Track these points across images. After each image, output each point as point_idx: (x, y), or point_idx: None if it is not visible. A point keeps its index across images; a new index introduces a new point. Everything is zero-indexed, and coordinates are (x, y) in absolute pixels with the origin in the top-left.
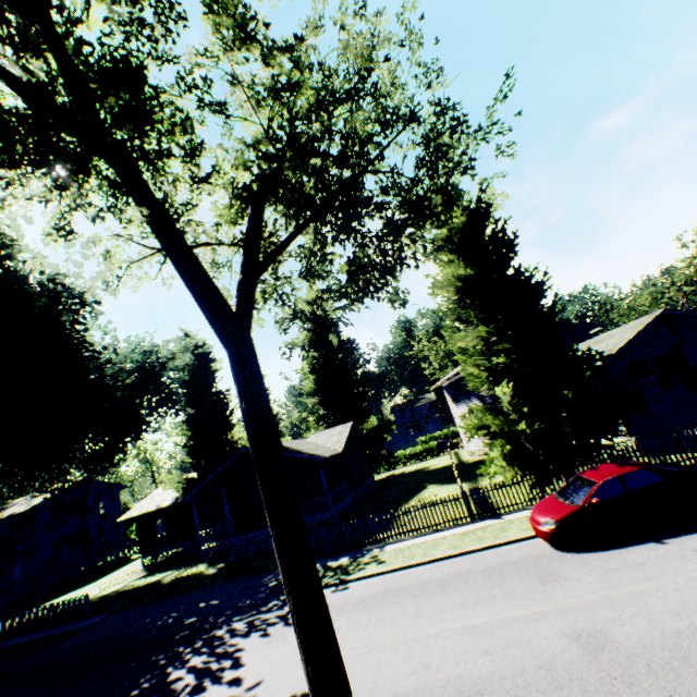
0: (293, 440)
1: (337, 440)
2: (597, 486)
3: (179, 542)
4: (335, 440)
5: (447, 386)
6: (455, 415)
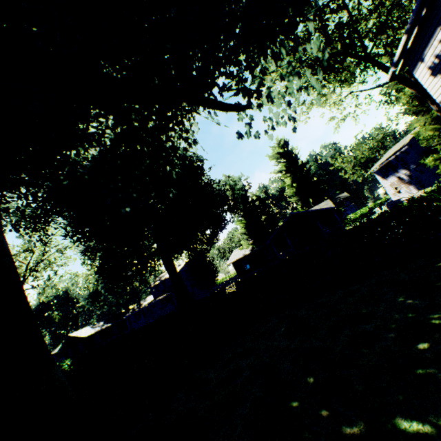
0: None
1: (327, 206)
2: None
3: (257, 269)
4: (326, 207)
5: (376, 171)
6: (385, 186)
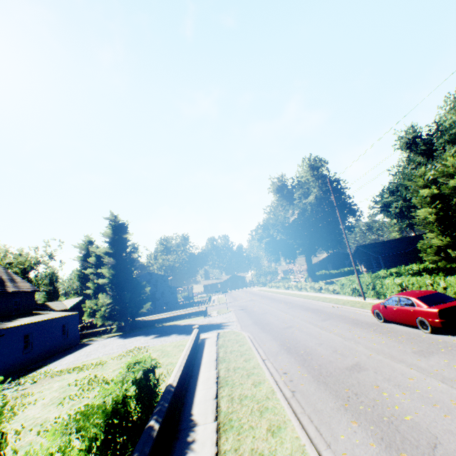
0: (57, 301)
1: (71, 304)
2: (86, 322)
3: None
4: (71, 303)
5: None
6: None
